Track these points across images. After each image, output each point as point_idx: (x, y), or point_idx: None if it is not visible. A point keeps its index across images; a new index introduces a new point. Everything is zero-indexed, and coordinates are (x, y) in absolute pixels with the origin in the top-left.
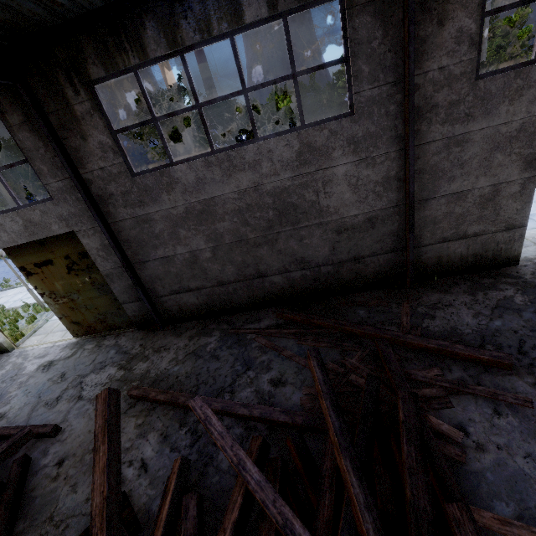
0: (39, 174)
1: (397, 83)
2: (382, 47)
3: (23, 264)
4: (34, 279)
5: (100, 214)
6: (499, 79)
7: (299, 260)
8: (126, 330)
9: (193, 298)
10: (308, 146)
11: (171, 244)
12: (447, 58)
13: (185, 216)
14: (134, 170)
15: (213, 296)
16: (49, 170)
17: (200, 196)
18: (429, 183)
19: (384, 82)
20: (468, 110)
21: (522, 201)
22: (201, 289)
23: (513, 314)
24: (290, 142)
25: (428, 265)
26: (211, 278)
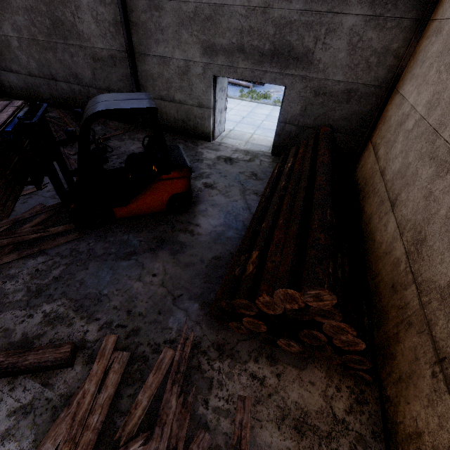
0: None
1: None
2: None
3: None
4: None
5: None
6: None
7: (75, 75)
8: None
9: (16, 80)
10: None
11: None
12: None
13: None
14: None
15: (28, 84)
16: None
17: None
18: (144, 39)
19: None
20: None
21: (205, 84)
22: (19, 74)
23: None
24: None
25: None
26: (23, 66)
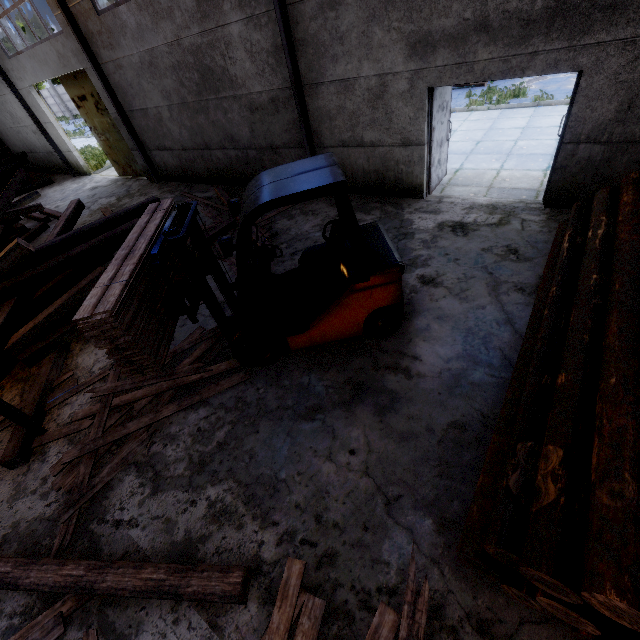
0: (49, 4)
1: None
2: None
3: (73, 96)
4: (82, 112)
5: (91, 54)
6: None
7: (230, 138)
8: (144, 178)
9: (170, 158)
10: None
11: (142, 96)
12: None
13: (142, 67)
14: (99, 8)
15: (182, 161)
16: (52, 0)
17: (145, 45)
18: (315, 61)
19: None
20: None
21: (414, 106)
22: (173, 150)
23: None
24: None
25: None
26: (176, 140)
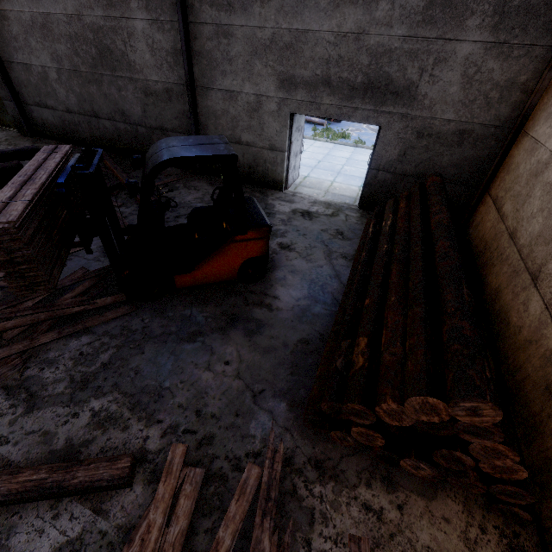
0: None
1: None
2: None
3: None
4: None
5: None
6: None
7: (121, 112)
8: (13, 130)
9: (51, 117)
10: None
11: (27, 52)
12: None
13: (32, 25)
14: None
15: (65, 122)
16: None
17: (40, 7)
18: (207, 71)
19: None
20: None
21: (280, 123)
22: (55, 110)
23: None
24: None
25: None
26: (61, 101)
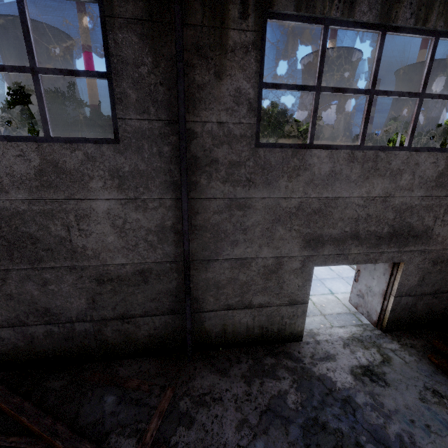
0: None
1: (171, 123)
2: (152, 76)
3: None
4: None
5: None
6: (278, 152)
7: (42, 311)
8: None
9: None
10: (54, 166)
11: None
12: (226, 114)
13: None
14: None
15: None
16: None
17: None
18: (211, 243)
19: (156, 117)
20: (249, 175)
21: (303, 278)
22: None
23: (281, 428)
24: (25, 153)
25: (212, 332)
26: None
